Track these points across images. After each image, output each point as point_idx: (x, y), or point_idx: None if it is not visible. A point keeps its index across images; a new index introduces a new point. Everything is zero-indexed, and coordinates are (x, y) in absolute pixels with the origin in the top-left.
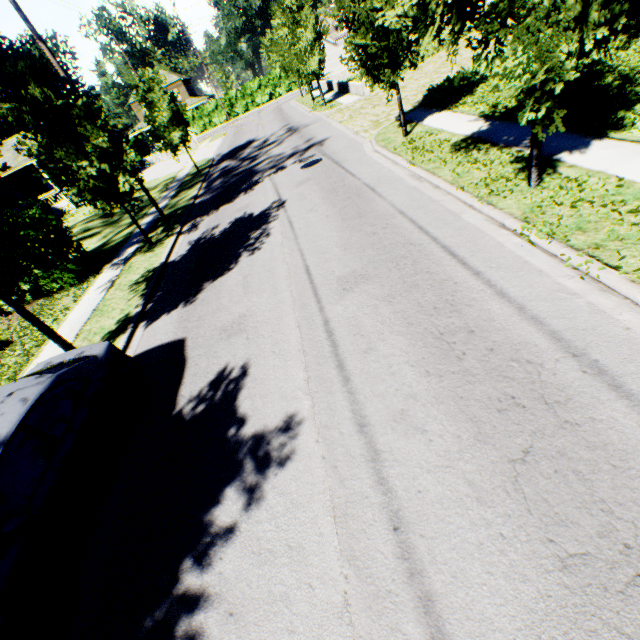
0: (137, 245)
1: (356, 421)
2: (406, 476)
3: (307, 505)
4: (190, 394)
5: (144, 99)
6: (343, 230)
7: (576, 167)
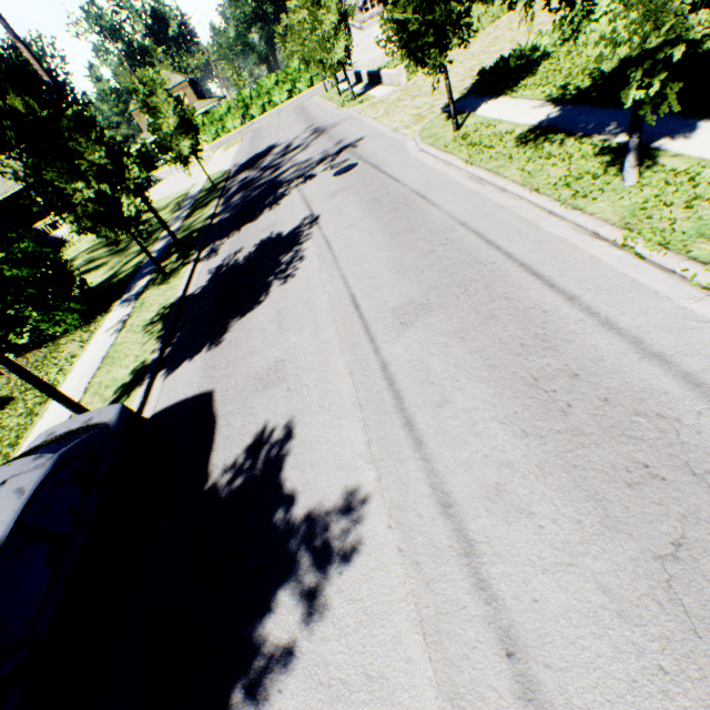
0: (149, 277)
1: (437, 499)
2: (514, 578)
3: (385, 617)
4: (224, 463)
5: (146, 104)
6: (393, 249)
7: (682, 156)
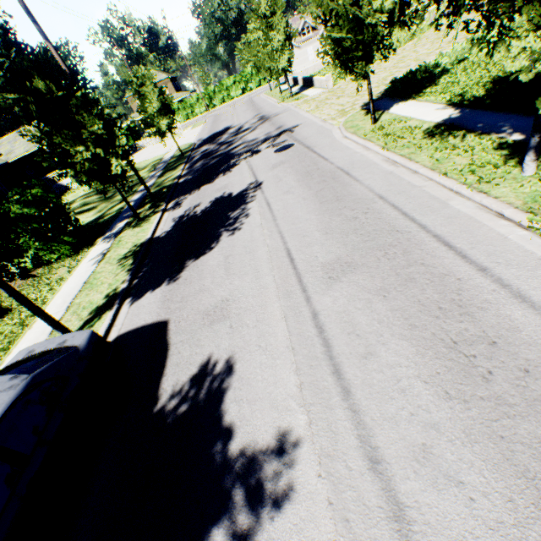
0: (127, 220)
1: (365, 453)
2: None
3: None
4: (172, 388)
5: (137, 92)
6: (322, 213)
7: None
